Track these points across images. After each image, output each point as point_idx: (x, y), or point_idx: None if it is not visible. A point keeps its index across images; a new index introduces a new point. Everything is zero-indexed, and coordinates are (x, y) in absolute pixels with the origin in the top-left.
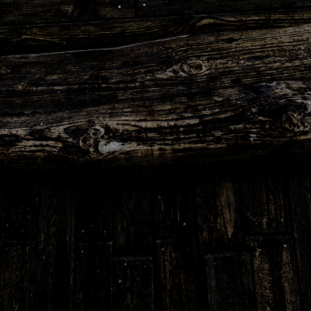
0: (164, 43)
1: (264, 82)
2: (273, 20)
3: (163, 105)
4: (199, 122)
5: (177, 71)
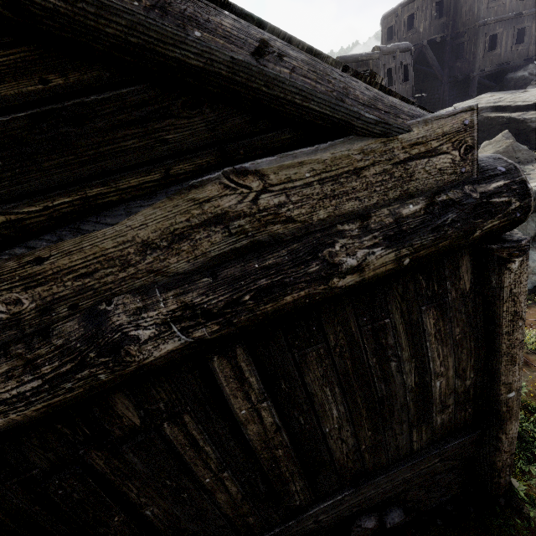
0: None
1: (104, 304)
2: (93, 198)
3: None
4: (42, 383)
5: None
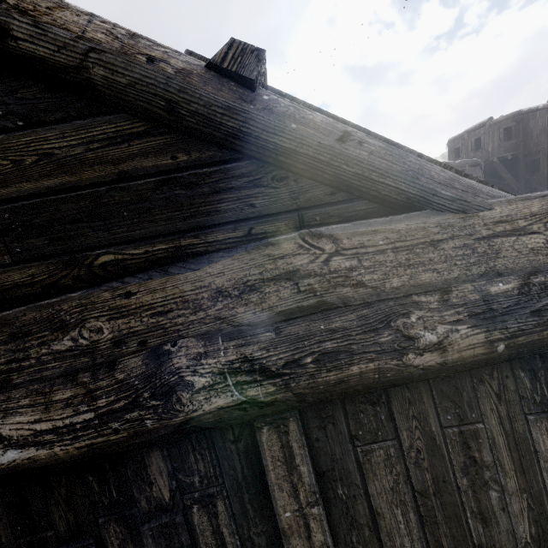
0: (53, 305)
1: (170, 344)
2: (184, 247)
3: (62, 392)
4: (94, 417)
5: (75, 340)
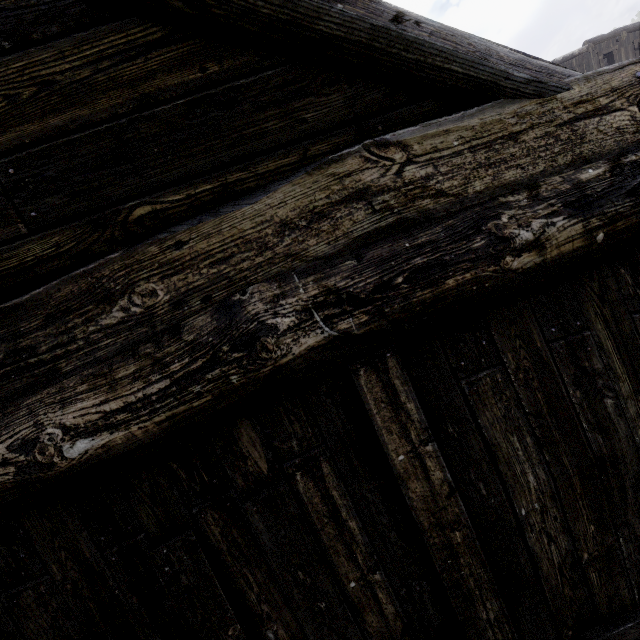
0: (91, 272)
1: (238, 294)
2: (232, 184)
3: (124, 368)
4: (170, 384)
5: (127, 309)
